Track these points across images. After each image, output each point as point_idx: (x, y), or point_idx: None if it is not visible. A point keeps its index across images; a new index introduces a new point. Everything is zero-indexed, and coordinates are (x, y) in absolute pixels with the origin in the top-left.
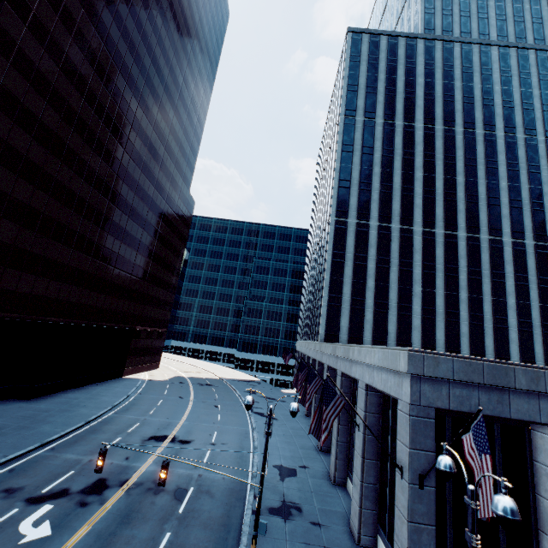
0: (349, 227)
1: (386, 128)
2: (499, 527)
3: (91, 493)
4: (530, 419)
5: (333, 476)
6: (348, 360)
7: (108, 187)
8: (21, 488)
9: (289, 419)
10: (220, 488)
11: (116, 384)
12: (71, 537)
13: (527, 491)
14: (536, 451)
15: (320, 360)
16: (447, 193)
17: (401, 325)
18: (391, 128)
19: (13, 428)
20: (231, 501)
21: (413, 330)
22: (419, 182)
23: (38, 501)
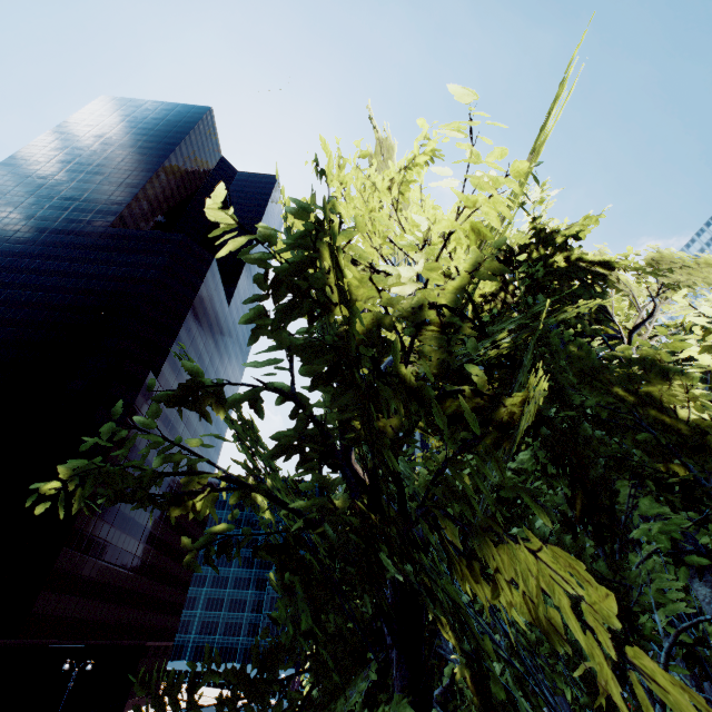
0: None
1: None
2: None
3: None
4: None
5: None
6: None
7: None
8: None
9: None
10: None
11: None
12: None
13: None
14: None
15: None
16: None
17: None
18: None
19: None
20: None
21: None
22: None
23: None
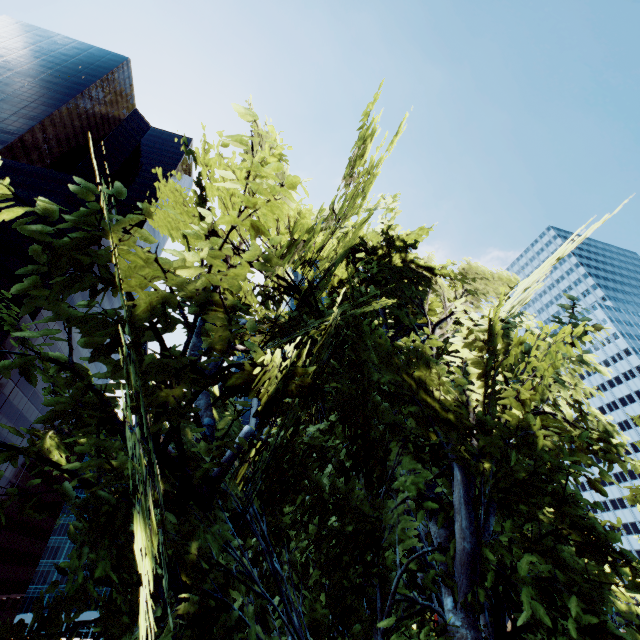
0: None
1: None
2: None
3: None
4: None
5: None
6: None
7: None
8: None
9: None
10: None
11: None
12: None
13: None
14: None
15: None
16: None
17: None
18: None
19: None
20: None
21: None
22: None
23: None
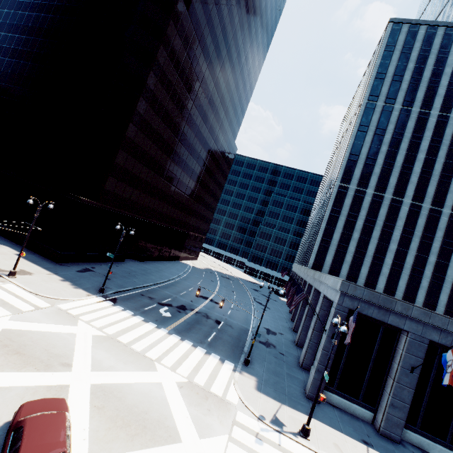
0: (349, 191)
1: (402, 114)
2: (368, 369)
3: (181, 309)
4: (398, 326)
5: (297, 341)
6: (319, 281)
7: (189, 143)
8: (154, 298)
9: (277, 311)
10: (236, 326)
11: (176, 264)
12: (178, 320)
13: (389, 359)
14: (399, 343)
15: (305, 279)
16: (443, 175)
17: (372, 270)
18: (407, 113)
19: (140, 273)
20: (241, 332)
21: (380, 275)
22: (419, 163)
23: (162, 305)
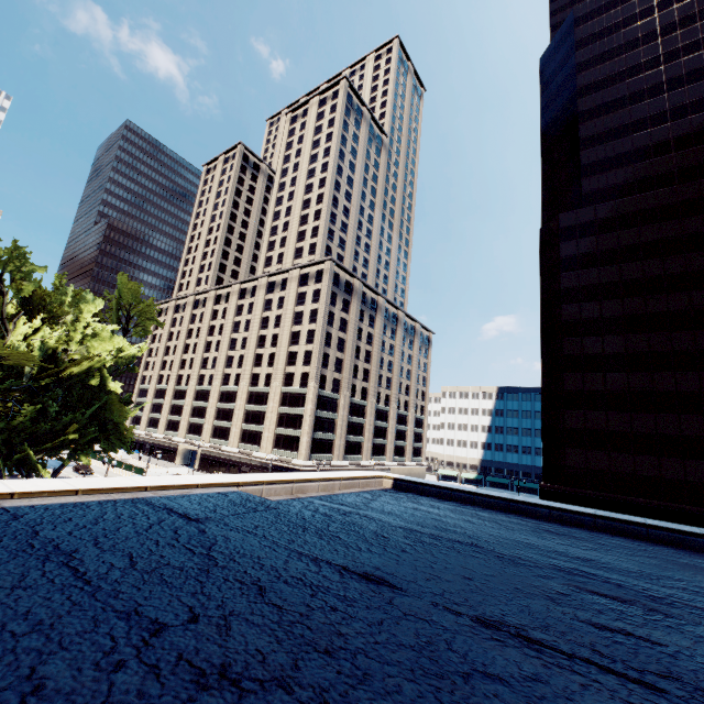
0: None
1: None
2: None
3: None
4: None
5: None
6: None
7: None
8: None
9: None
10: None
11: None
12: None
13: None
14: None
15: None
16: None
17: None
18: None
19: None
20: None
21: None
22: None
23: None
